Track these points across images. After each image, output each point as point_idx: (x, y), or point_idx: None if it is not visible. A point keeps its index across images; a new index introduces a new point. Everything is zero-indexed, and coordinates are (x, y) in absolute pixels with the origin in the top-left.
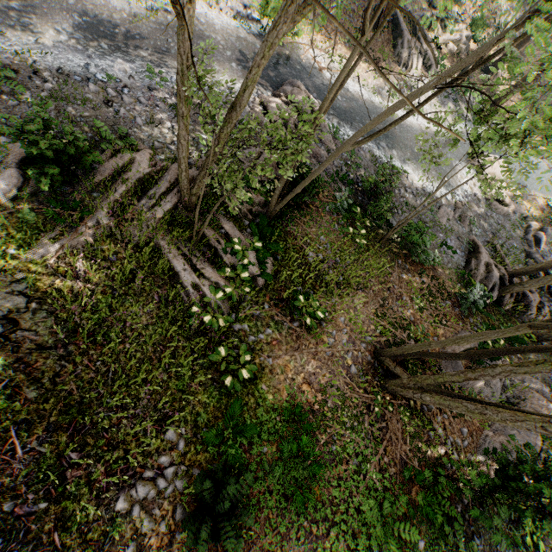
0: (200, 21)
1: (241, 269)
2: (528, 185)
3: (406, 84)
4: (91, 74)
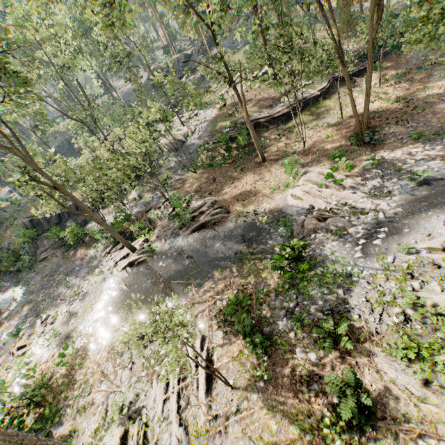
0: None
1: None
2: None
3: None
4: None
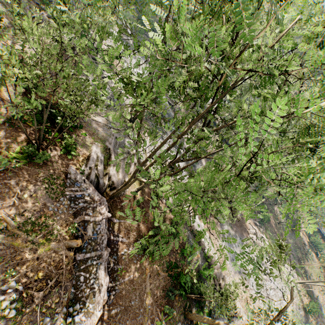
0: None
1: None
2: None
3: None
4: None
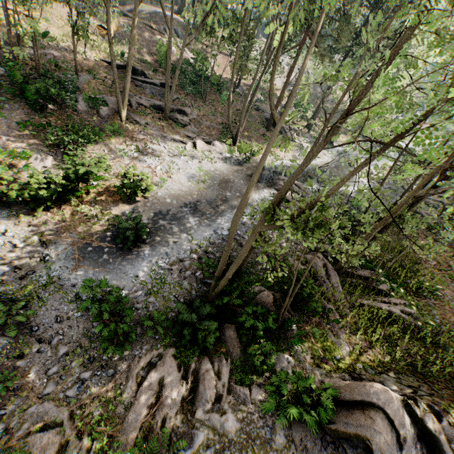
0: (217, 173)
1: (397, 289)
2: (374, 162)
3: (299, 147)
4: (221, 234)
